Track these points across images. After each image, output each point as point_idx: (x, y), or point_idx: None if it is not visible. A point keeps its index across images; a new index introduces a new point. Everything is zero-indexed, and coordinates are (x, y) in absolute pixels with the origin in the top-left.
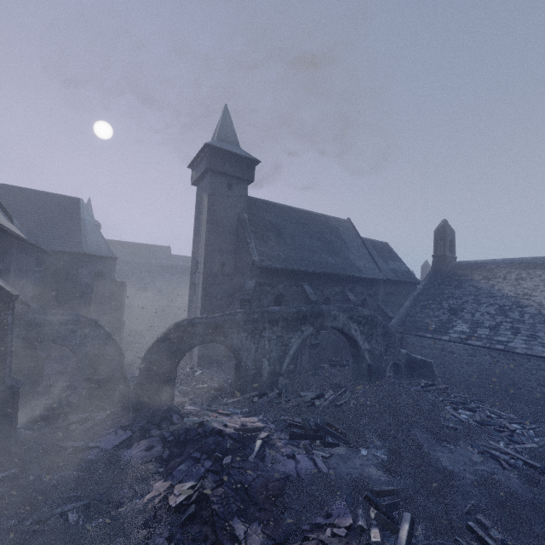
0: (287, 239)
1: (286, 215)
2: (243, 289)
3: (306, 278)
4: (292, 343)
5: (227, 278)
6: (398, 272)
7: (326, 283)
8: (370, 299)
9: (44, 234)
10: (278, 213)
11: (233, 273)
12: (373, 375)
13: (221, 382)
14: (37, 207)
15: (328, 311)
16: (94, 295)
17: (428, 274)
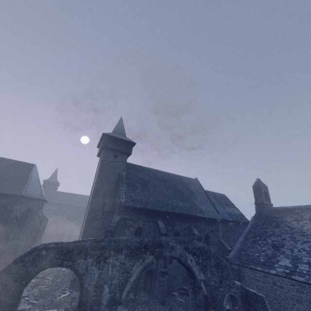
0: (150, 189)
1: (153, 174)
2: (110, 222)
3: (161, 216)
4: (133, 270)
5: (106, 214)
6: (233, 215)
7: (176, 220)
8: (212, 234)
9: (2, 183)
10: (148, 173)
11: (111, 211)
12: (209, 307)
13: (68, 308)
14: (6, 168)
15: (166, 242)
16: (22, 224)
17: (254, 216)
